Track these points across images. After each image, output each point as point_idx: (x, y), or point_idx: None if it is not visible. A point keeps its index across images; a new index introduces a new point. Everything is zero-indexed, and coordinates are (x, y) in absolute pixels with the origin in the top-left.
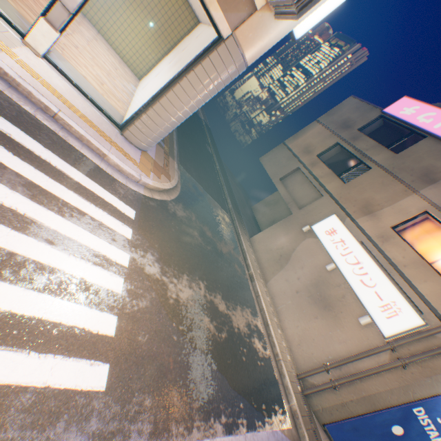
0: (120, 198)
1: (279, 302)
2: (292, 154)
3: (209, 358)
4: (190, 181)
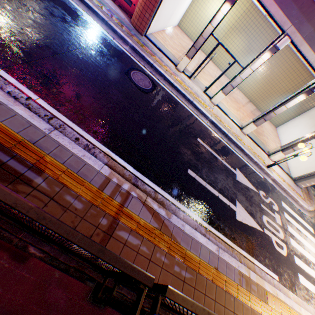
0: (306, 222)
1: None
2: None
3: None
4: (312, 191)
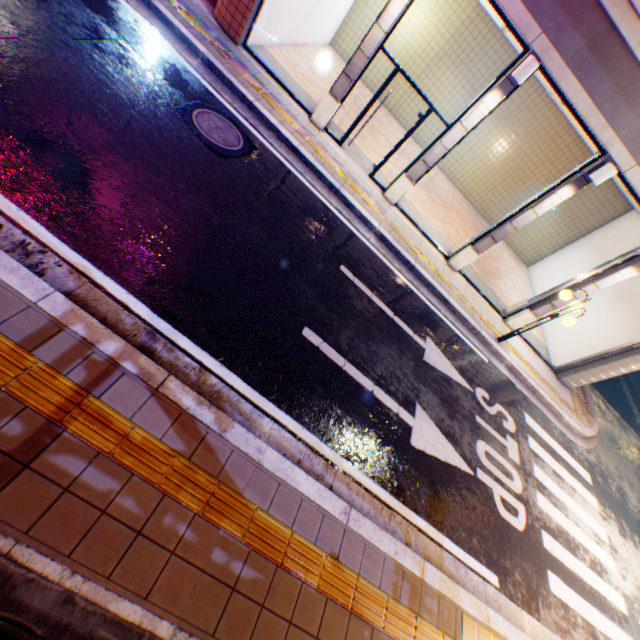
0: (576, 460)
1: None
2: None
3: None
4: (595, 398)
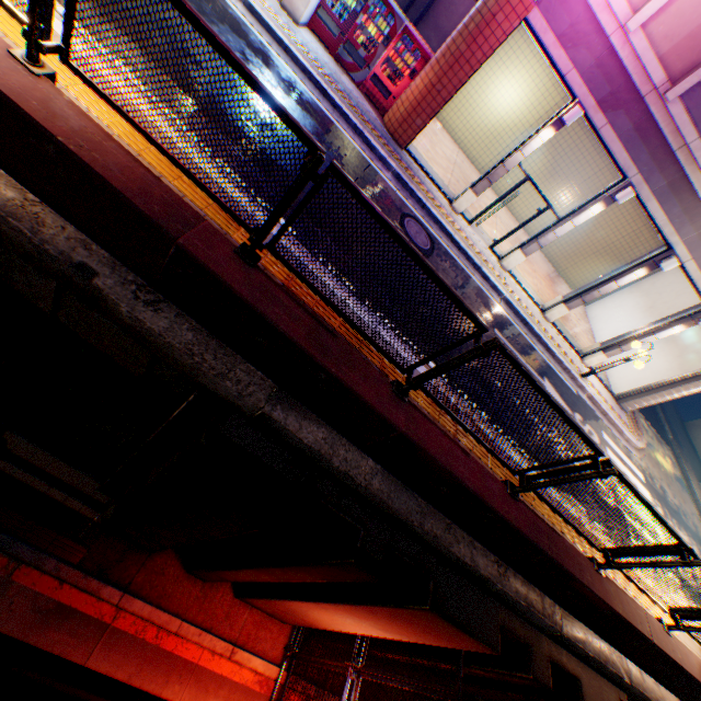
0: (634, 465)
1: None
2: None
3: None
4: (639, 418)
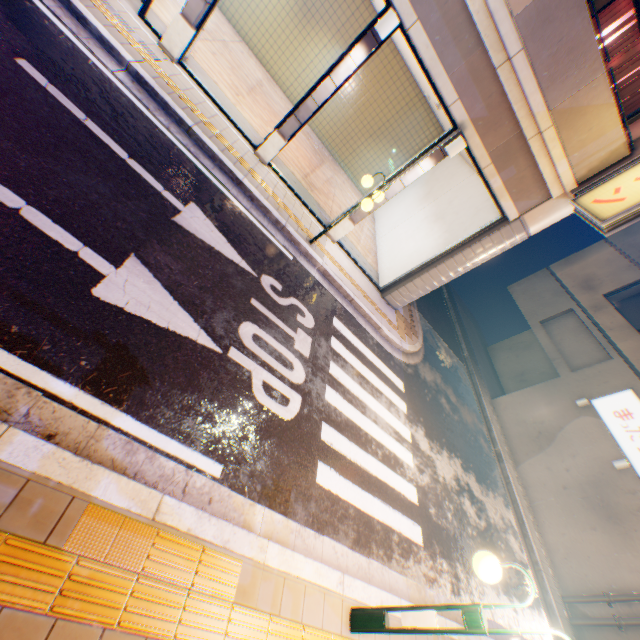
0: (392, 370)
1: (535, 495)
2: (561, 286)
3: (474, 543)
4: (427, 329)
